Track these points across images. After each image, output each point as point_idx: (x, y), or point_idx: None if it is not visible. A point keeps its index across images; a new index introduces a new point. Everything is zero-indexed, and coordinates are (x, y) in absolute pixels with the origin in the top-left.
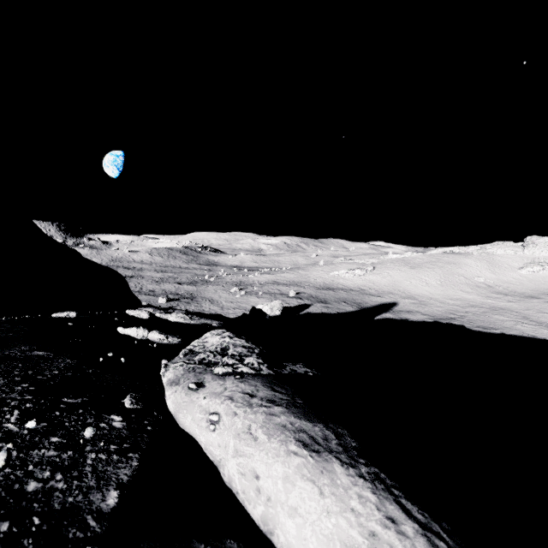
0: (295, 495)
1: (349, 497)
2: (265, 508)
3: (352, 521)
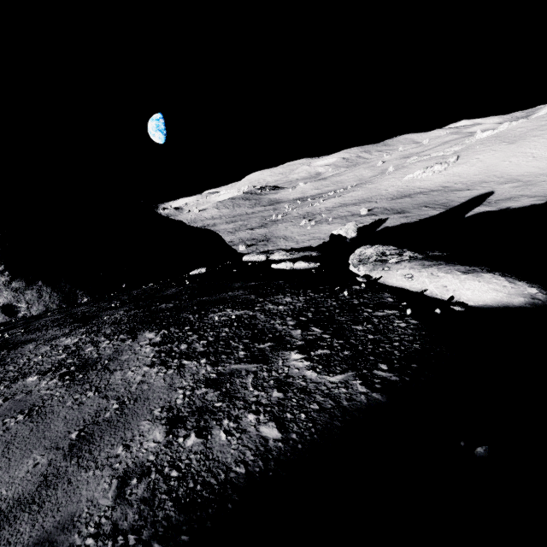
0: (467, 285)
1: (492, 280)
2: (454, 293)
3: (495, 285)
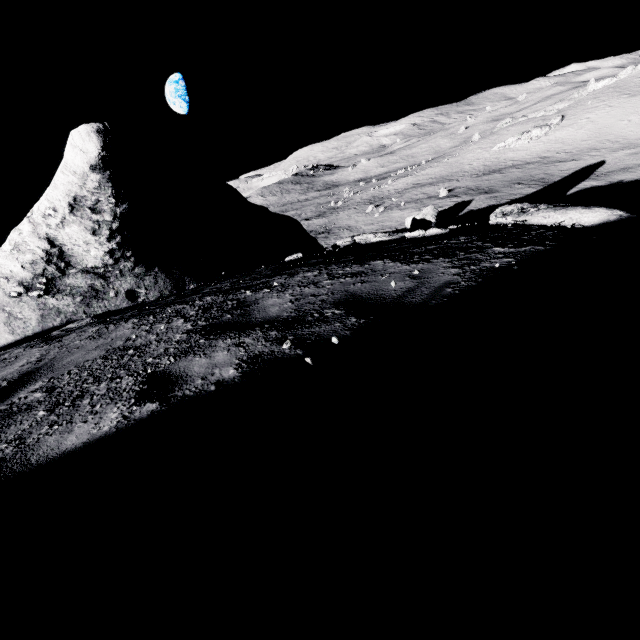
0: (584, 215)
1: (599, 210)
2: (576, 221)
3: (600, 212)
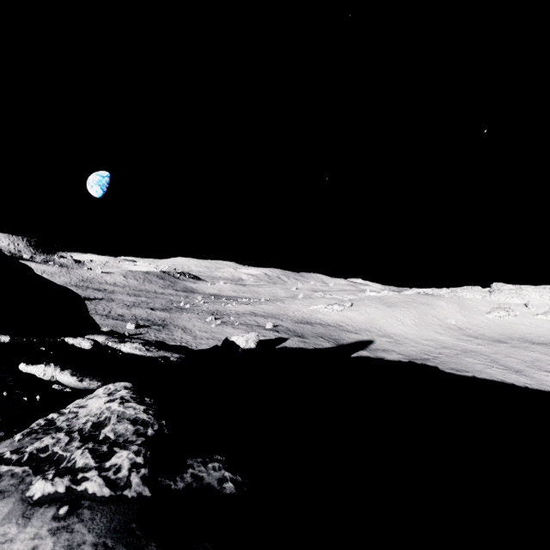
0: None
1: None
2: None
3: None
